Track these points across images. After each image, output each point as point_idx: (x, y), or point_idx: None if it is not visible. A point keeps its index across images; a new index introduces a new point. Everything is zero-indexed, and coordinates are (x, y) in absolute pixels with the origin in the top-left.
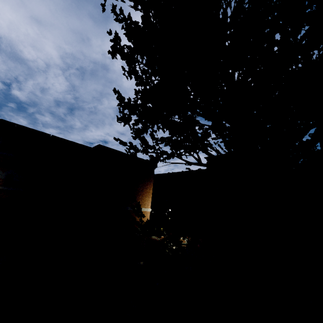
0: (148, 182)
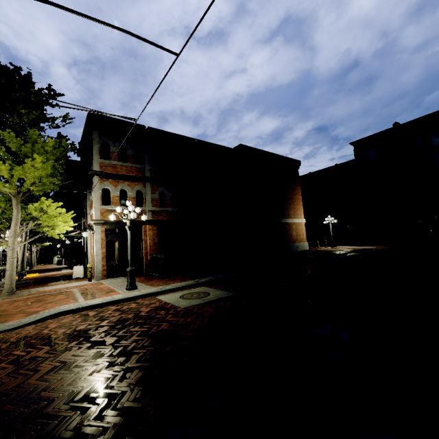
0: (295, 186)
